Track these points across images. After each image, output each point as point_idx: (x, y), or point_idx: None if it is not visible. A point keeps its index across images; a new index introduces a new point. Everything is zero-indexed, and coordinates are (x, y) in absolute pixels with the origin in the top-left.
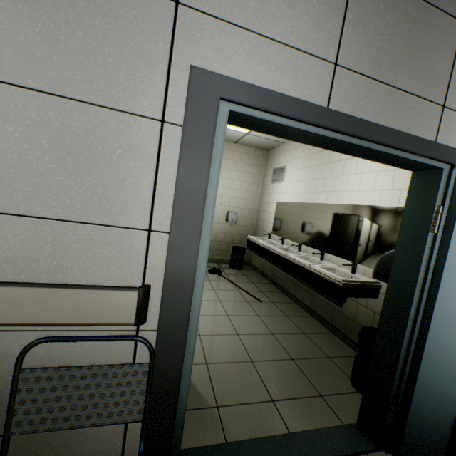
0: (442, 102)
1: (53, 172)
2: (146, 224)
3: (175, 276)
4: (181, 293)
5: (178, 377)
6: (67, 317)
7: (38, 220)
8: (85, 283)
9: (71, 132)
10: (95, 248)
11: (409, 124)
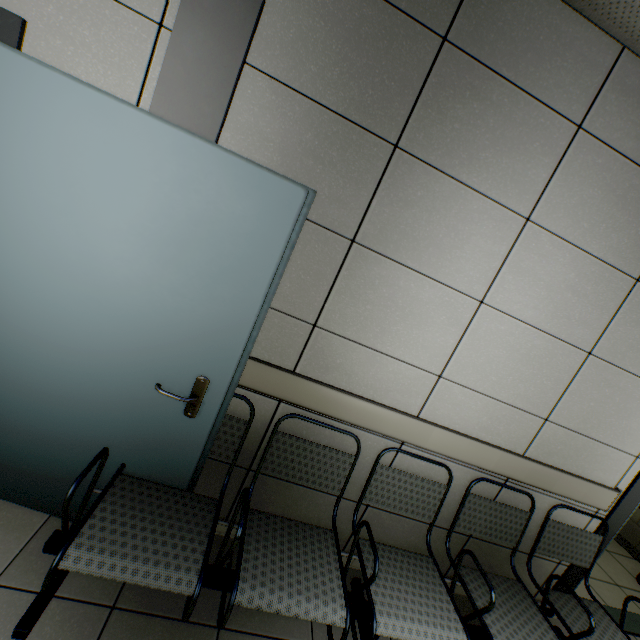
0: None
1: (611, 415)
2: (637, 453)
3: (637, 488)
4: (634, 498)
5: (602, 547)
6: (578, 497)
7: (589, 439)
8: (588, 478)
9: (632, 396)
10: (604, 460)
11: None
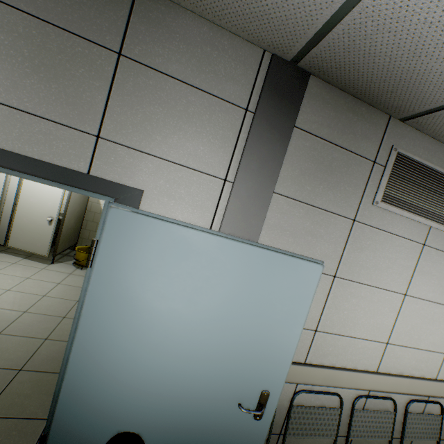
0: (97, 132)
1: None
2: None
3: None
4: None
5: None
6: None
7: None
8: None
9: None
10: None
11: (46, 149)
